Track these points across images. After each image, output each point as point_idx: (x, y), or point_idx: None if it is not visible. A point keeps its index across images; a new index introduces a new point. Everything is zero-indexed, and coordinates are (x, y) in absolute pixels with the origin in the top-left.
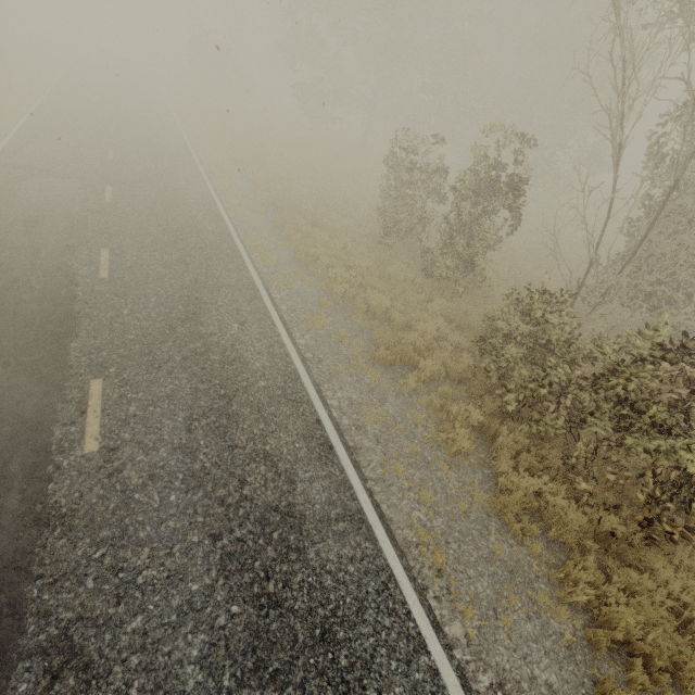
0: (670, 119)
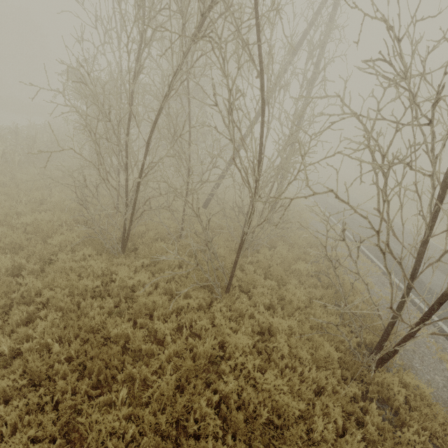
0: None
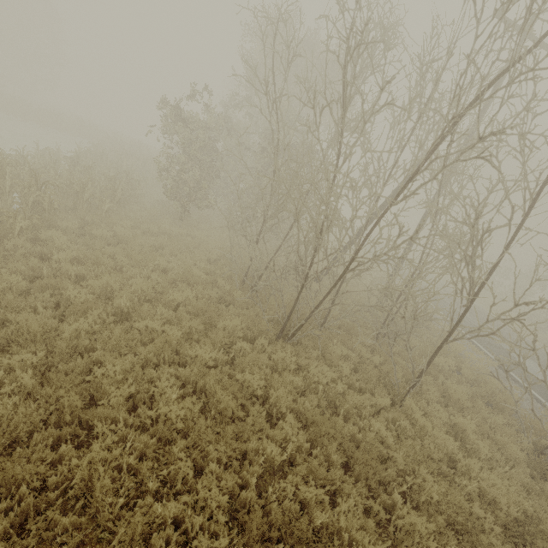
0: None
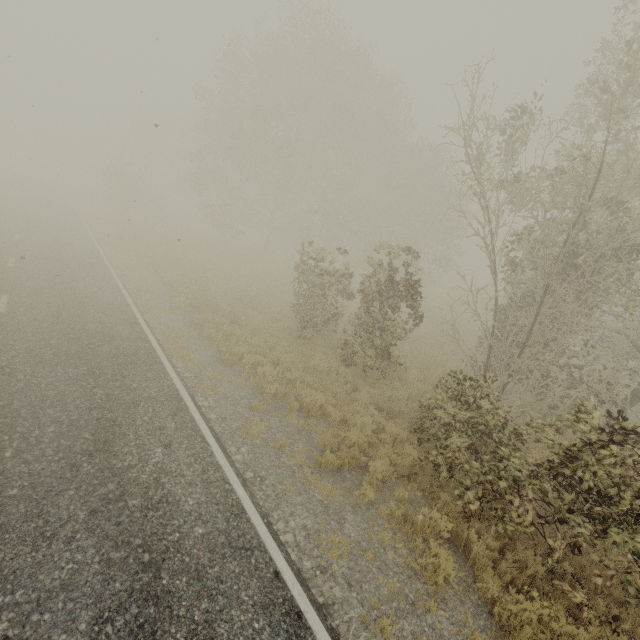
0: (514, 240)
